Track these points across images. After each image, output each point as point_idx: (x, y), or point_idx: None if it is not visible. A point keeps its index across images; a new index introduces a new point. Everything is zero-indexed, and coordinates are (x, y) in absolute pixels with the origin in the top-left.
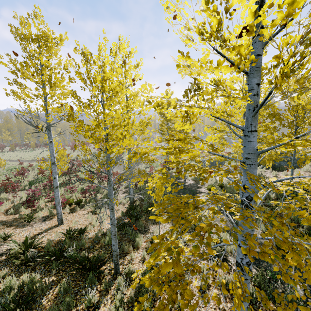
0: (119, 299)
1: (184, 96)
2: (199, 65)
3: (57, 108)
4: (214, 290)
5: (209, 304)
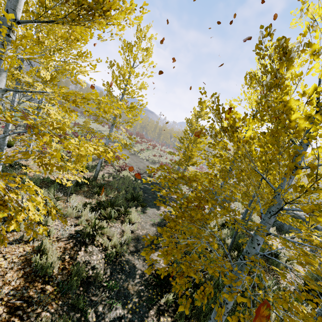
0: None
1: None
2: None
3: None
4: (28, 246)
5: (4, 249)
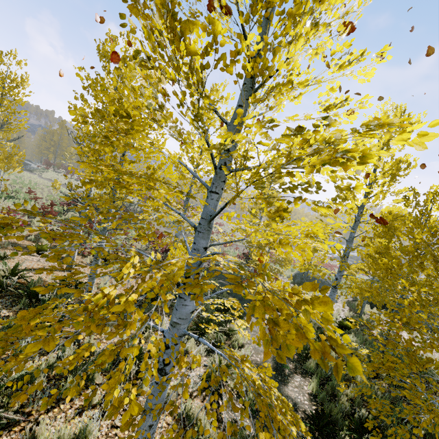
0: (50, 363)
1: (93, 115)
2: (129, 91)
3: (77, 125)
4: (167, 416)
5: None
